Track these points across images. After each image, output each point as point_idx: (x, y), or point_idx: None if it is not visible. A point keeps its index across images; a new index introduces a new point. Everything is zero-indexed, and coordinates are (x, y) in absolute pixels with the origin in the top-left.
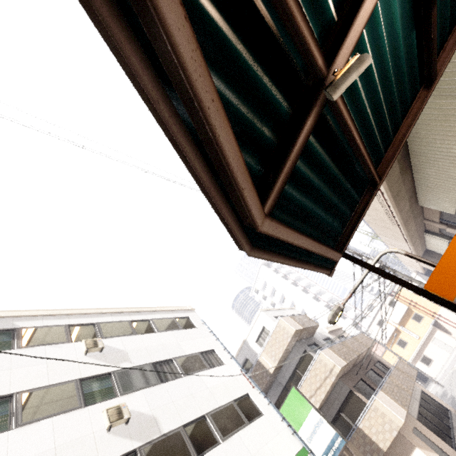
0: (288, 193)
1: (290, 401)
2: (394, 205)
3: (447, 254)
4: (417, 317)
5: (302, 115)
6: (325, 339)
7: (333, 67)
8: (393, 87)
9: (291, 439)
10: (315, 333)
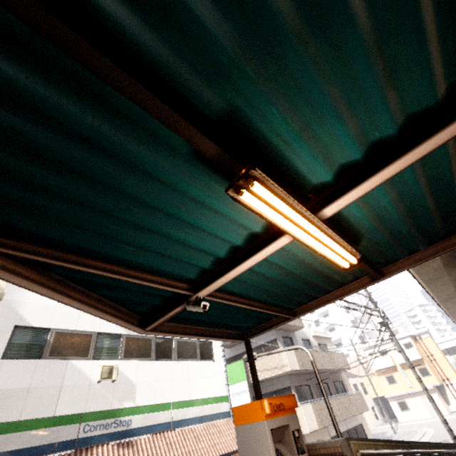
0: (182, 315)
1: (235, 366)
2: (425, 286)
3: (250, 404)
4: (424, 371)
5: (181, 299)
6: (305, 340)
7: (196, 295)
8: (312, 279)
9: (223, 386)
10: (299, 330)
